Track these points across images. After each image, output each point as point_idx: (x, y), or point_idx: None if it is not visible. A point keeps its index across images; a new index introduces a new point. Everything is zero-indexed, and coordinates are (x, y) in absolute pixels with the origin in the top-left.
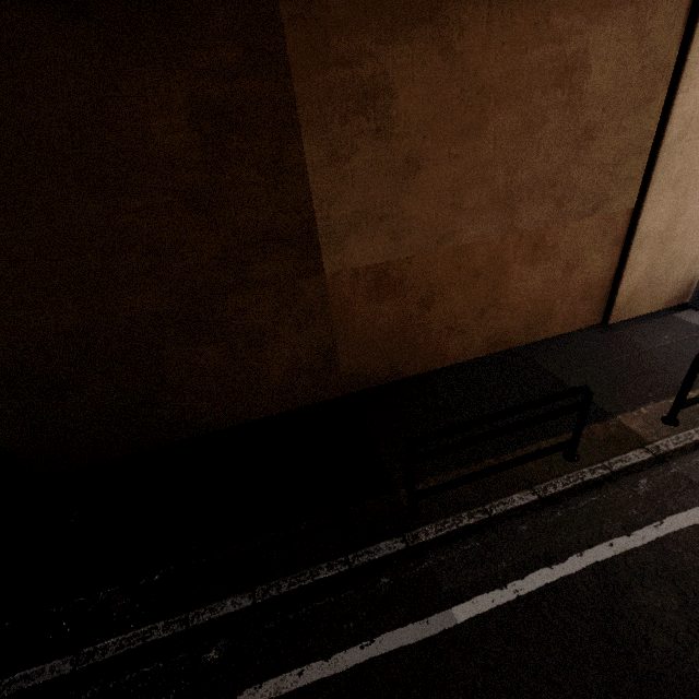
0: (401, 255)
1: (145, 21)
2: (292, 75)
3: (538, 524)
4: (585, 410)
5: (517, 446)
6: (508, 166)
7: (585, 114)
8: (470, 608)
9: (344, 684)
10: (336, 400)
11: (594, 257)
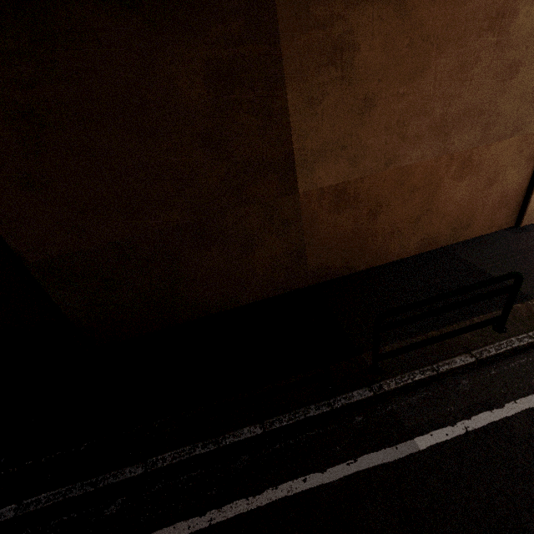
0: (356, 175)
1: (176, 5)
2: (280, 38)
3: (477, 380)
4: (516, 291)
5: (453, 321)
6: (444, 100)
7: (511, 52)
8: (428, 439)
9: (338, 489)
10: (304, 289)
11: (511, 171)
